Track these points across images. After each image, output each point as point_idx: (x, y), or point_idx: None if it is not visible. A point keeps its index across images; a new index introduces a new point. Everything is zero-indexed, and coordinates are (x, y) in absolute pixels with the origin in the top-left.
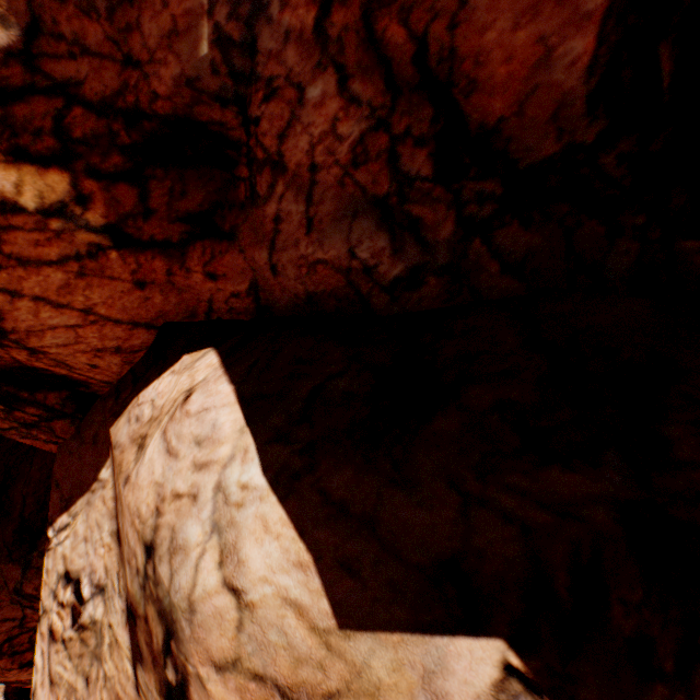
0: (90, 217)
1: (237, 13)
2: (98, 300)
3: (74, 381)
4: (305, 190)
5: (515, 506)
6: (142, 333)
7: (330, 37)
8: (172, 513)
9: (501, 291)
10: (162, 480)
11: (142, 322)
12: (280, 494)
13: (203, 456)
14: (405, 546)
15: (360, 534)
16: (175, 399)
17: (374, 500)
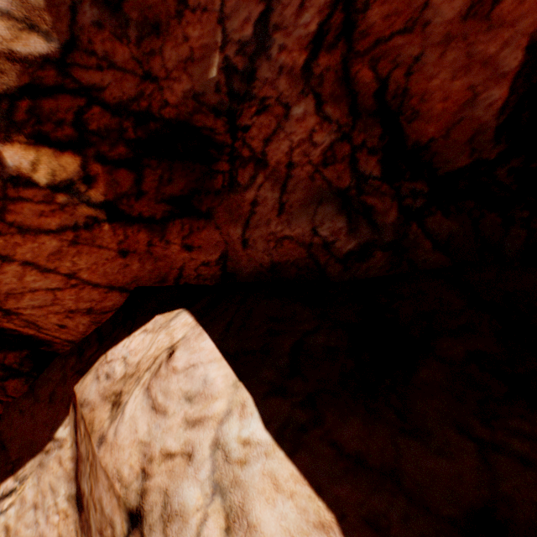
0: (92, 194)
1: (244, 51)
2: (84, 265)
3: (39, 340)
4: (281, 182)
5: (528, 450)
6: (115, 295)
7: (314, 74)
8: (163, 474)
9: (432, 263)
10: (148, 439)
11: (118, 285)
12: (287, 449)
13: (196, 412)
14: (433, 498)
15: (384, 487)
16: (156, 356)
17: (392, 451)
